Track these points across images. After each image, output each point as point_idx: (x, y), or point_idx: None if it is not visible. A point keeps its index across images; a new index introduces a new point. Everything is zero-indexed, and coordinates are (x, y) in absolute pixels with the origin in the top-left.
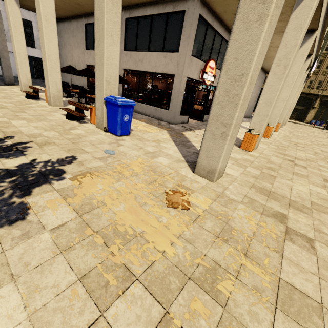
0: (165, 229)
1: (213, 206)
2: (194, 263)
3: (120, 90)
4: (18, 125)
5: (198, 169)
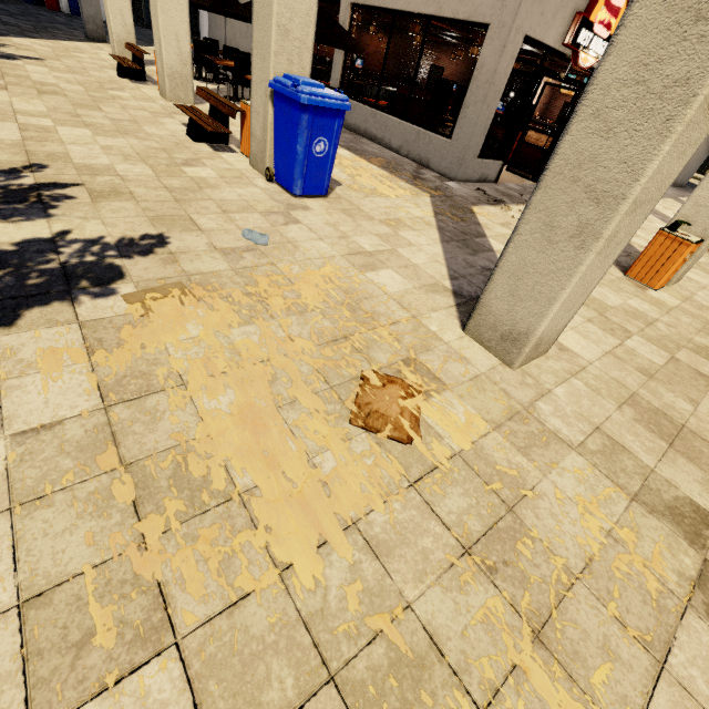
0: (320, 493)
1: (486, 446)
2: (364, 629)
3: (337, 72)
4: (68, 139)
5: (478, 324)
